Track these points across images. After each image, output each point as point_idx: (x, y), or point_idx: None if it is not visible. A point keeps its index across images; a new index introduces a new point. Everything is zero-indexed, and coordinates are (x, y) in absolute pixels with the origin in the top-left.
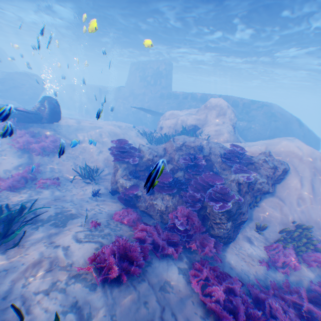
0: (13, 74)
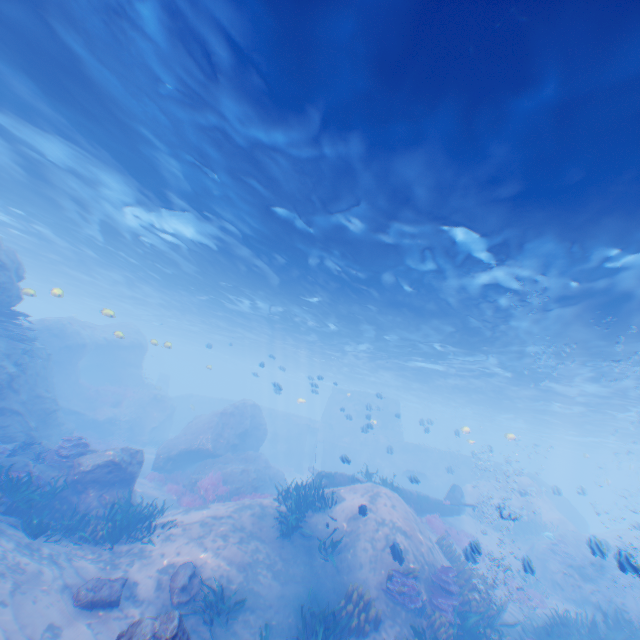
0: (254, 407)
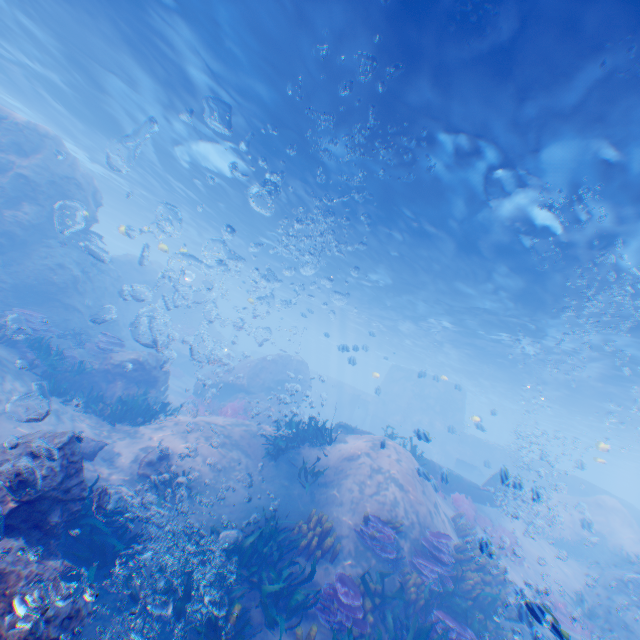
0: (299, 362)
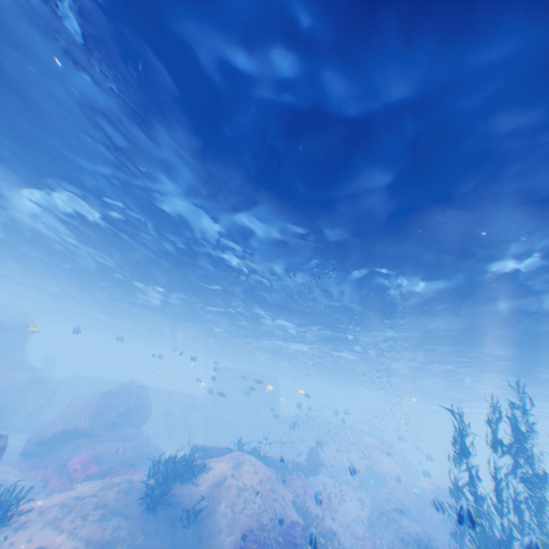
0: (140, 387)
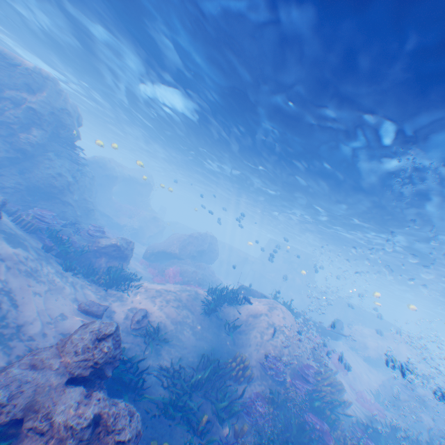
0: (211, 237)
